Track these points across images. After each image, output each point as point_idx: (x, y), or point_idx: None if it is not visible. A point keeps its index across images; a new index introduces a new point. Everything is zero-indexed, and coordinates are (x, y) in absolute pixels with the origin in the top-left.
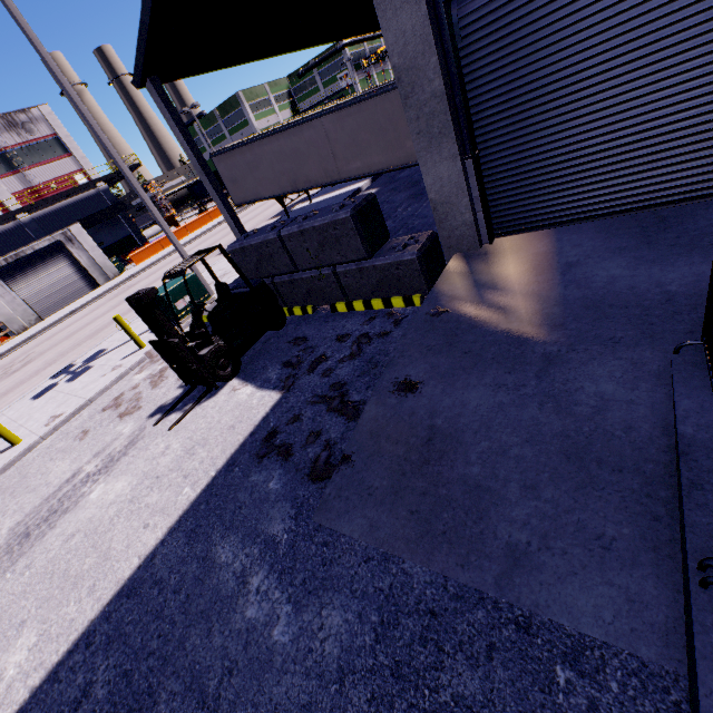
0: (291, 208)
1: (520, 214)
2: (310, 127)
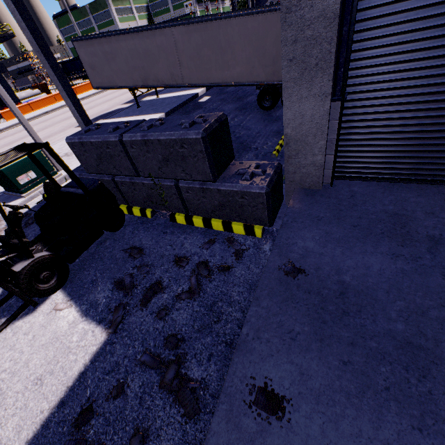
0: (141, 98)
1: (366, 163)
2: (161, 34)
